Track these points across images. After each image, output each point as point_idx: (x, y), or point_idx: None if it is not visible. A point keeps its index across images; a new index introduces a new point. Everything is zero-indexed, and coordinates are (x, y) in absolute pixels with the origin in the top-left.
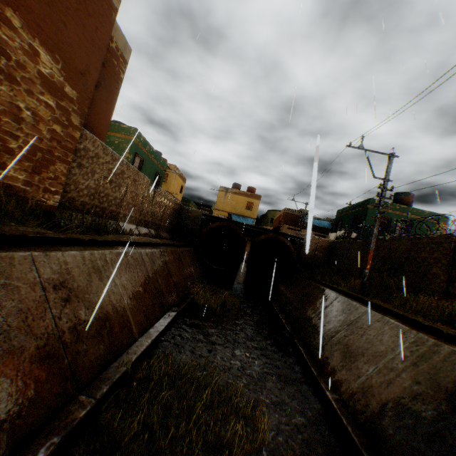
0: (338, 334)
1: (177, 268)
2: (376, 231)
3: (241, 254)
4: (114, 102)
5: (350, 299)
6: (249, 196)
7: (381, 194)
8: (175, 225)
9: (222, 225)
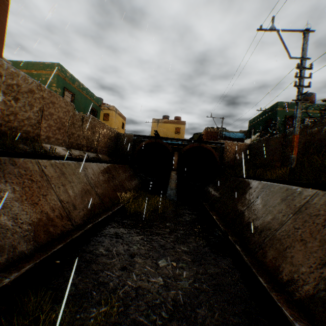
0: (284, 226)
1: (104, 180)
2: (299, 113)
3: (171, 164)
4: (4, 14)
5: (284, 185)
6: (176, 123)
7: (300, 74)
8: (115, 150)
9: (151, 142)
